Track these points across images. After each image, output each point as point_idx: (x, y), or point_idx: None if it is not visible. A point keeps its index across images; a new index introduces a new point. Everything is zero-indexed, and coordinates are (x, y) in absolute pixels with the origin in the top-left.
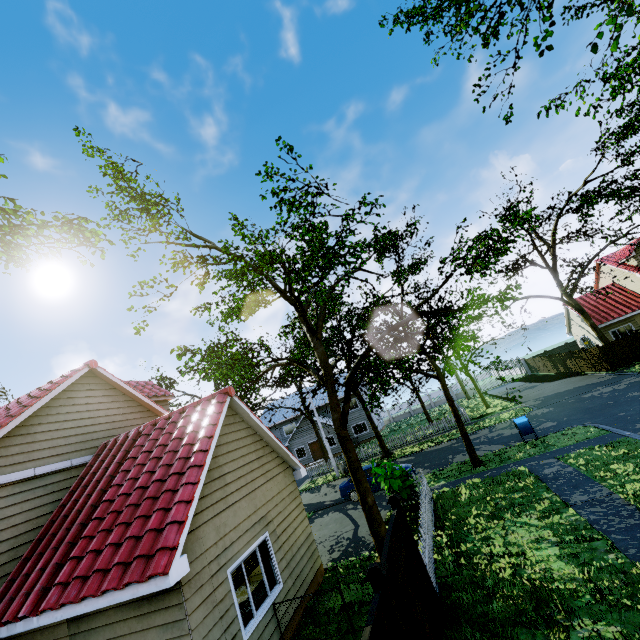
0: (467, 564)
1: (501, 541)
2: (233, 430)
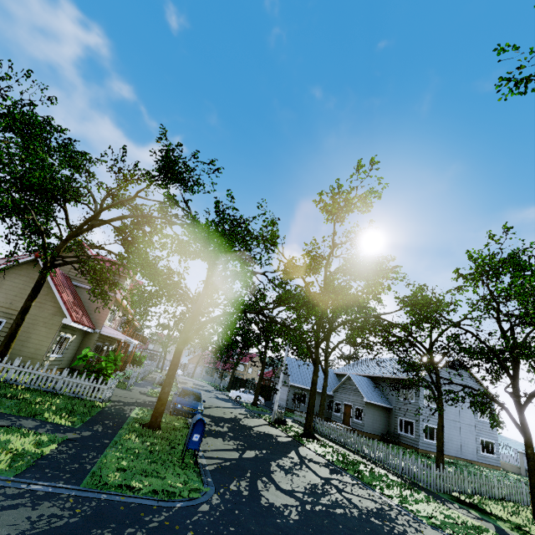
0: None
1: None
2: (31, 273)
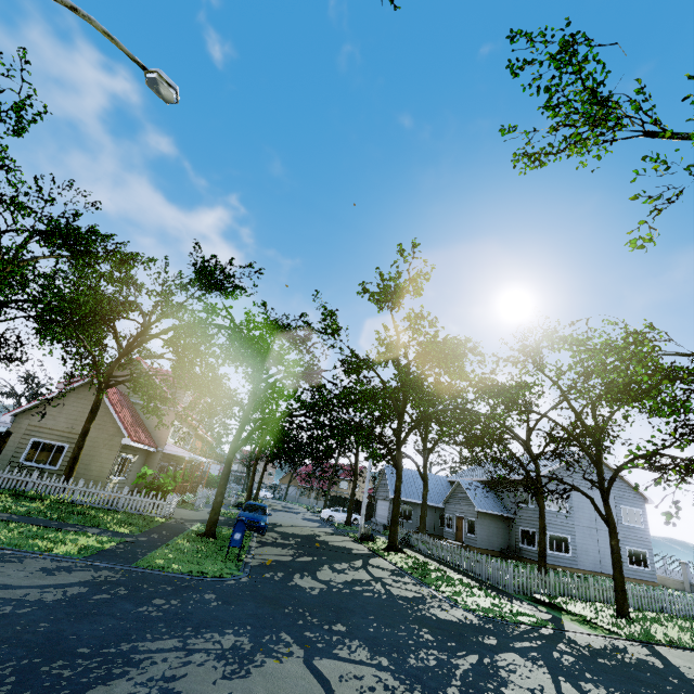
0: (8, 494)
1: (13, 501)
2: (89, 395)
